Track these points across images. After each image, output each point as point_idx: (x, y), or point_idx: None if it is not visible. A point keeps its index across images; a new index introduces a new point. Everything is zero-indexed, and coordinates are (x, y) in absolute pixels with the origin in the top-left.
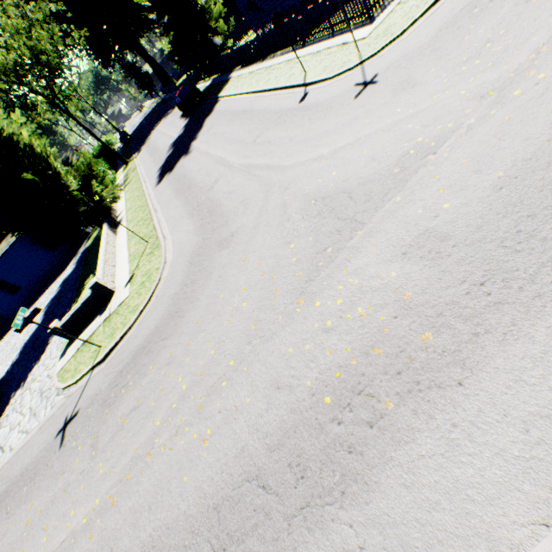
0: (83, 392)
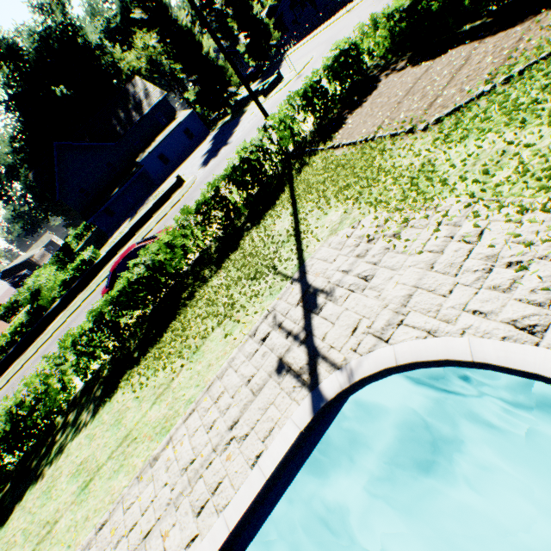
0: (298, 76)
